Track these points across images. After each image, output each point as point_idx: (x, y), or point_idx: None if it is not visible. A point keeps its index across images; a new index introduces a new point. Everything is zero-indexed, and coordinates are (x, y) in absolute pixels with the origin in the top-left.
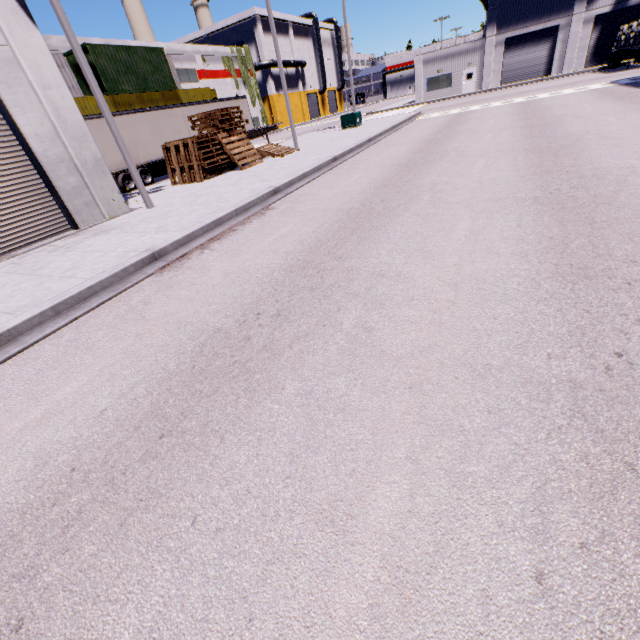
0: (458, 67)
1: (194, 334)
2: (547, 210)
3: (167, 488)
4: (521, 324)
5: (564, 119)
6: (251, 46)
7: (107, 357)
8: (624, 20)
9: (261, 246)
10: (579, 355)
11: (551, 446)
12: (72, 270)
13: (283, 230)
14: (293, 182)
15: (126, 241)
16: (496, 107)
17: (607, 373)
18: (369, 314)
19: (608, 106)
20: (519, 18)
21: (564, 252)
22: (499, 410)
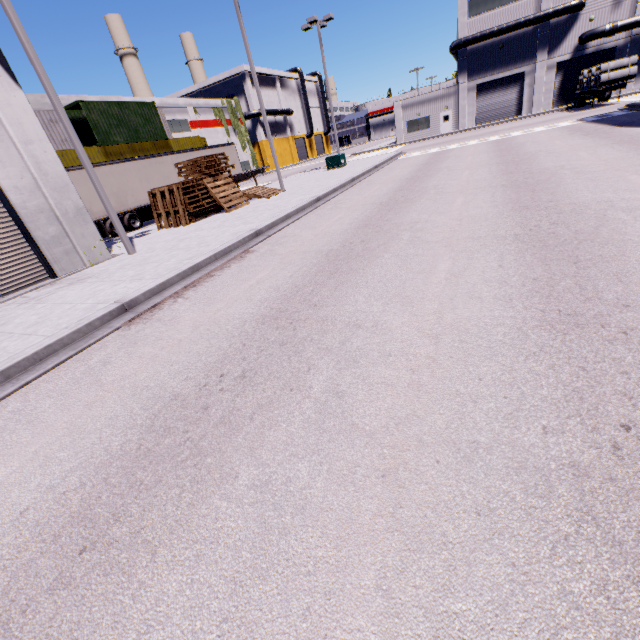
0: (435, 111)
1: (148, 402)
2: (528, 248)
3: (71, 637)
4: (510, 386)
5: (538, 155)
6: (241, 98)
7: (47, 434)
8: (583, 66)
9: (236, 293)
10: (580, 428)
11: (558, 568)
12: (35, 326)
13: (260, 275)
14: (276, 223)
15: (99, 291)
16: (473, 145)
17: (616, 454)
18: (341, 374)
19: (578, 142)
20: (487, 67)
21: (550, 295)
22: (490, 510)
